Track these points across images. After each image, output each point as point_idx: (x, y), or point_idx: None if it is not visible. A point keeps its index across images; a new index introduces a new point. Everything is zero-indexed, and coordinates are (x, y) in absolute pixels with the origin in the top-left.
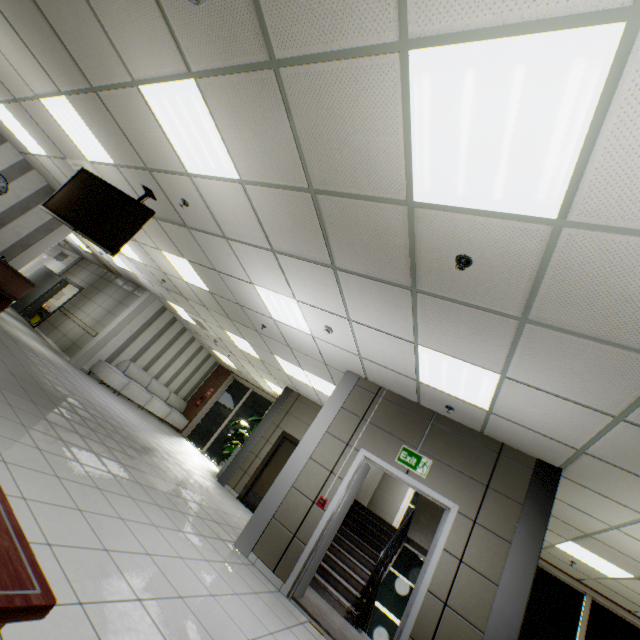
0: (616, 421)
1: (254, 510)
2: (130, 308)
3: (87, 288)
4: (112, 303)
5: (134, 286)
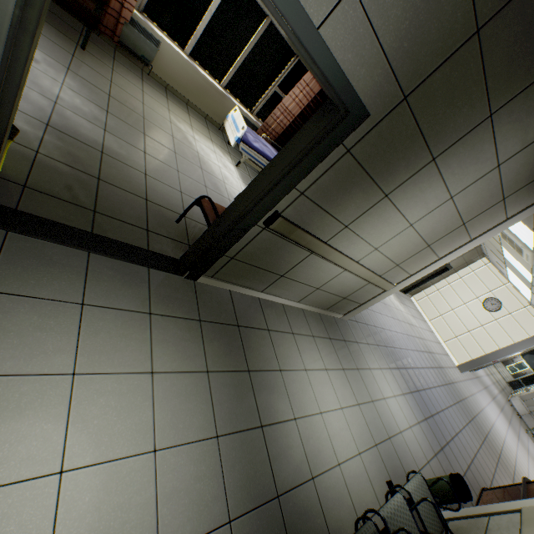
0: None
1: None
2: (472, 245)
3: (380, 117)
4: (445, 225)
5: (530, 175)
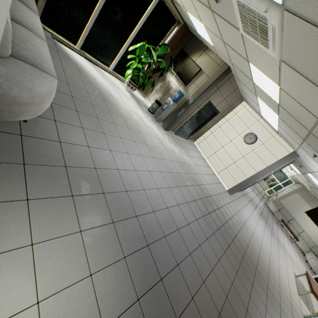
0: (317, 187)
1: (179, 134)
2: None
3: None
4: None
5: None
